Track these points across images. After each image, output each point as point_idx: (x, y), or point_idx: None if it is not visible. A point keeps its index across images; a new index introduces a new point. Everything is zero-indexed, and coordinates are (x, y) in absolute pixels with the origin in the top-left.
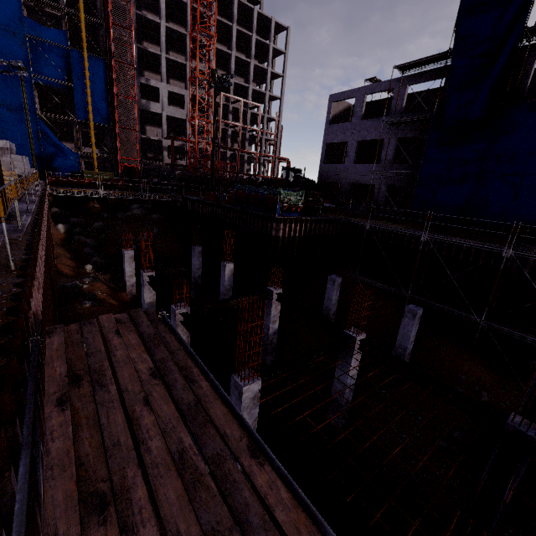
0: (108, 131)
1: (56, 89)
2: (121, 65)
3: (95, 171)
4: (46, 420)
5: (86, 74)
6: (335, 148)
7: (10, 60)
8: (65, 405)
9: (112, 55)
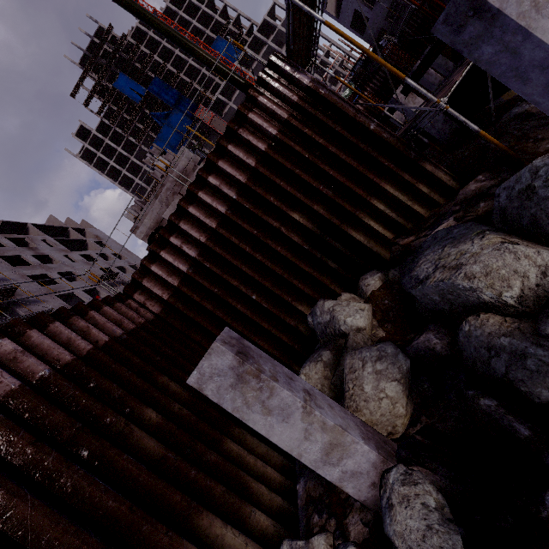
0: None
1: None
2: None
3: None
4: None
5: None
6: (359, 17)
7: None
8: None
9: None
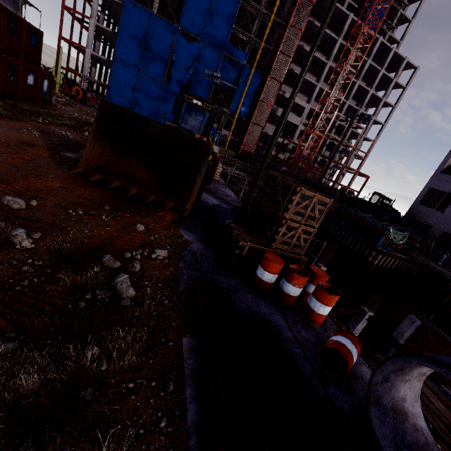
0: (242, 123)
1: (224, 88)
2: (271, 79)
3: (225, 148)
4: (449, 443)
5: (248, 83)
6: (435, 192)
7: (214, 72)
8: (447, 435)
9: (270, 73)
